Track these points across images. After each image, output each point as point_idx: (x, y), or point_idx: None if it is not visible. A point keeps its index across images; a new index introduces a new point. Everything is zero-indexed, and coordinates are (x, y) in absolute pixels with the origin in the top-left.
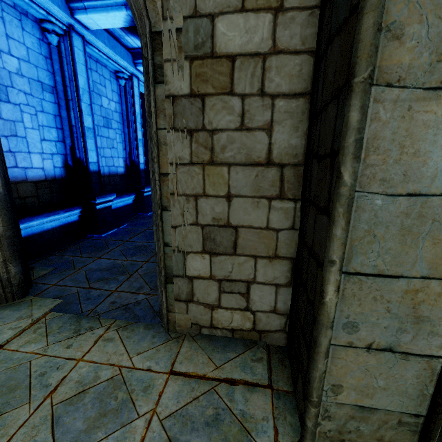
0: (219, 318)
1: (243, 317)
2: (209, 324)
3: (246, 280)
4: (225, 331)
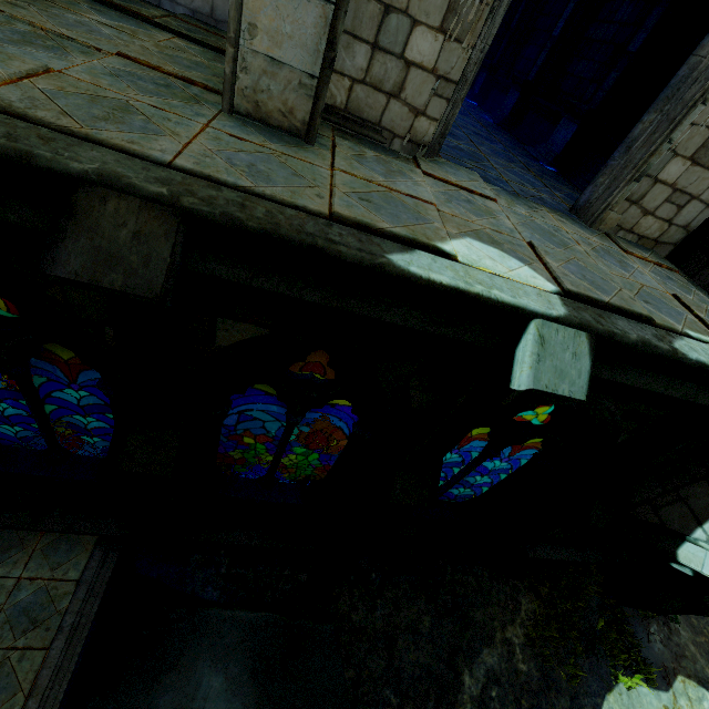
0: (642, 224)
1: (659, 227)
2: (629, 228)
3: (693, 195)
4: (635, 237)
